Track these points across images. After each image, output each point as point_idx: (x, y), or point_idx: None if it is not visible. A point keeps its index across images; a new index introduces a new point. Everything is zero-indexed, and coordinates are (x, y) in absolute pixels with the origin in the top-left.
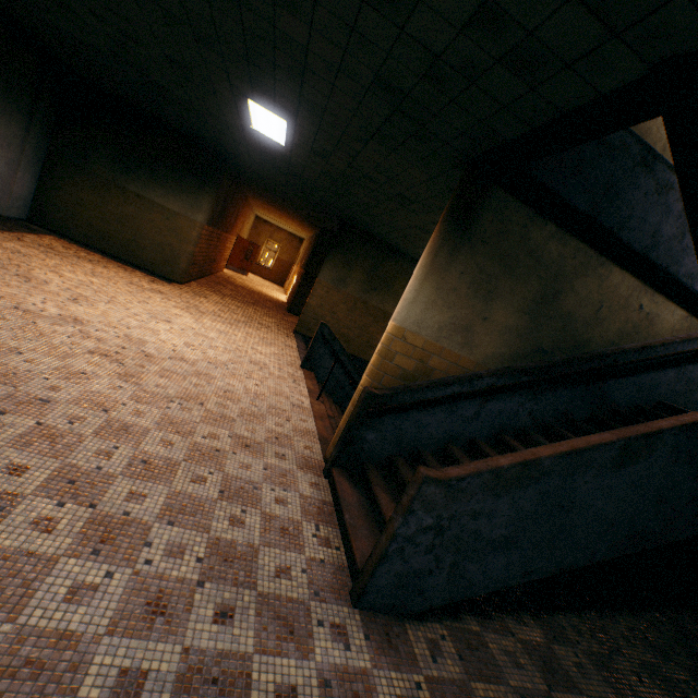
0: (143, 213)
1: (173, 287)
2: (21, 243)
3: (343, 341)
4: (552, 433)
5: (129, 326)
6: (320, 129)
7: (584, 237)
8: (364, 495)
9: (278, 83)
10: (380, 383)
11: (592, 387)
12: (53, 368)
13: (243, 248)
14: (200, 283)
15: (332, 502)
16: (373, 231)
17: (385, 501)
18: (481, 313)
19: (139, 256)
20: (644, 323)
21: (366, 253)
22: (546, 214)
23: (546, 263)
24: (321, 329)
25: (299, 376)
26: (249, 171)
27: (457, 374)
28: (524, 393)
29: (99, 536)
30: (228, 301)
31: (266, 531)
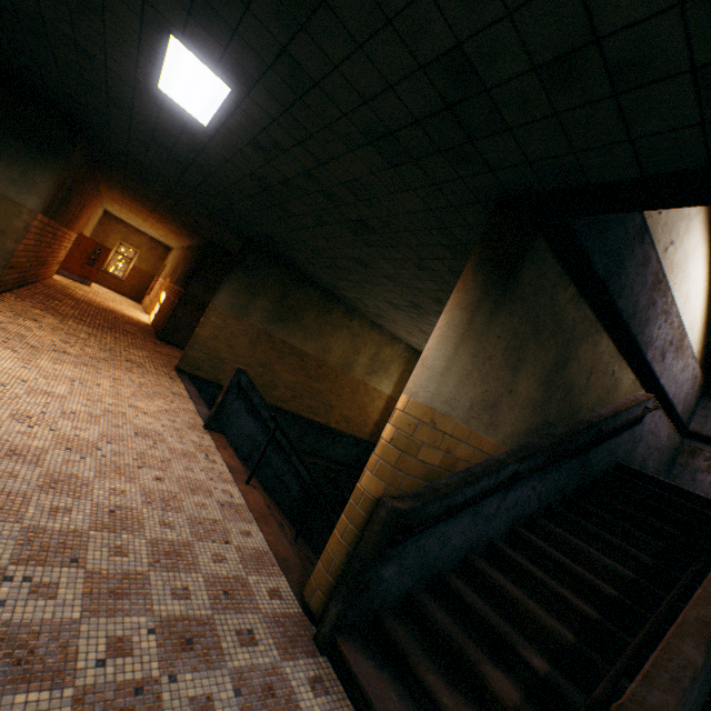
0: None
1: None
2: None
3: None
4: (557, 516)
5: None
6: (287, 112)
7: (591, 301)
8: (398, 680)
9: (250, 19)
10: (399, 488)
11: (582, 458)
12: None
13: (86, 249)
14: (19, 294)
15: None
16: (287, 254)
17: (447, 695)
18: (509, 385)
19: None
20: (612, 388)
21: (275, 278)
22: (571, 274)
23: (564, 328)
24: (237, 377)
25: (209, 446)
26: (118, 151)
27: (479, 461)
28: (537, 474)
29: None
30: (72, 325)
31: None
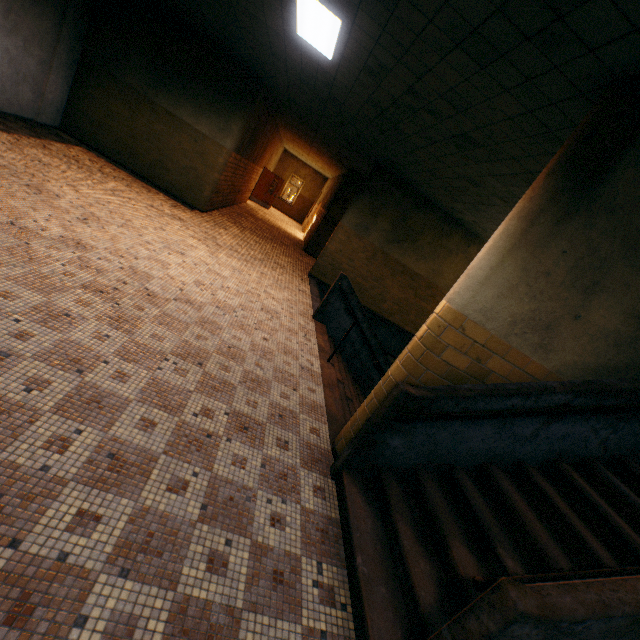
0: (171, 132)
1: (195, 214)
2: (44, 151)
3: (356, 291)
4: (627, 471)
5: (137, 256)
6: (384, 31)
7: None
8: (379, 518)
9: None
10: (418, 379)
11: None
12: (31, 305)
13: (268, 181)
14: (222, 212)
15: (338, 519)
16: (408, 178)
17: (409, 541)
18: (574, 309)
19: (164, 178)
20: None
21: (396, 201)
22: None
23: None
24: (339, 281)
25: (310, 330)
26: (284, 96)
27: (519, 381)
28: (603, 417)
29: (7, 608)
30: (247, 235)
31: (254, 580)
